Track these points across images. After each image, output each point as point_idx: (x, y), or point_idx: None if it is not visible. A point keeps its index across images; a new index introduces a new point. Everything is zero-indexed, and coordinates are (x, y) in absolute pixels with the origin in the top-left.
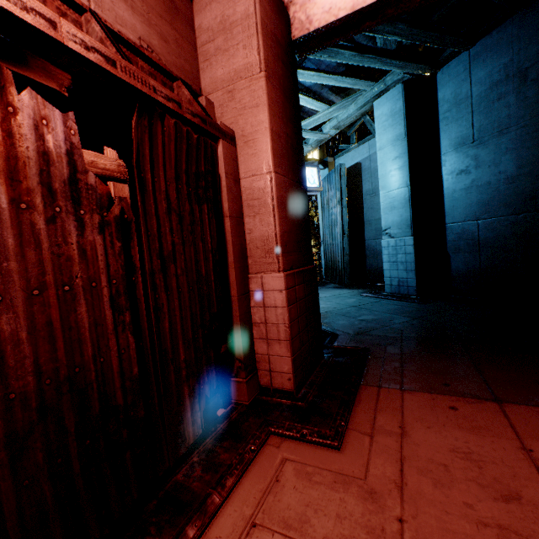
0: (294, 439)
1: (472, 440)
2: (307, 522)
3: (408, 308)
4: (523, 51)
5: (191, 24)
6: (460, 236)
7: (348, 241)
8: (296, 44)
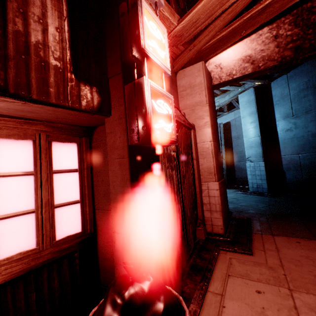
0: (231, 251)
1: (308, 253)
2: (249, 275)
3: (265, 199)
4: (314, 77)
5: (176, 84)
6: (289, 162)
7: (225, 163)
8: (213, 86)
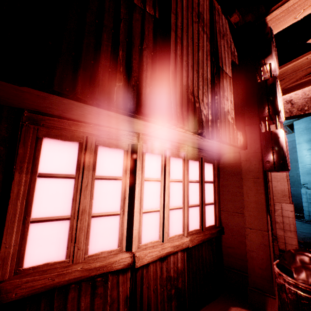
0: None
1: None
2: None
3: None
4: None
5: None
6: None
7: None
8: None
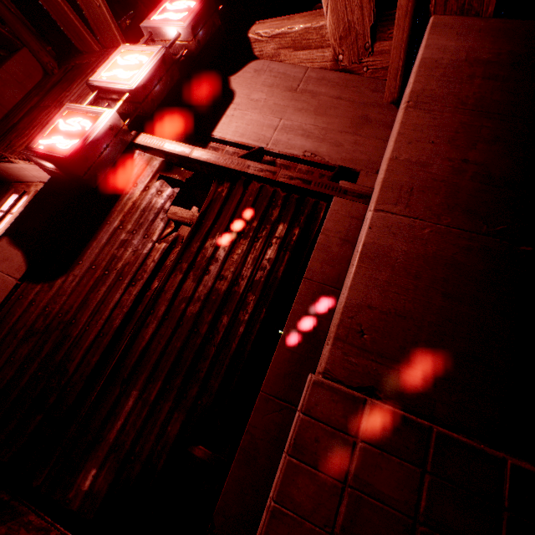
0: None
1: None
2: None
3: None
4: None
5: (389, 125)
6: None
7: None
8: None
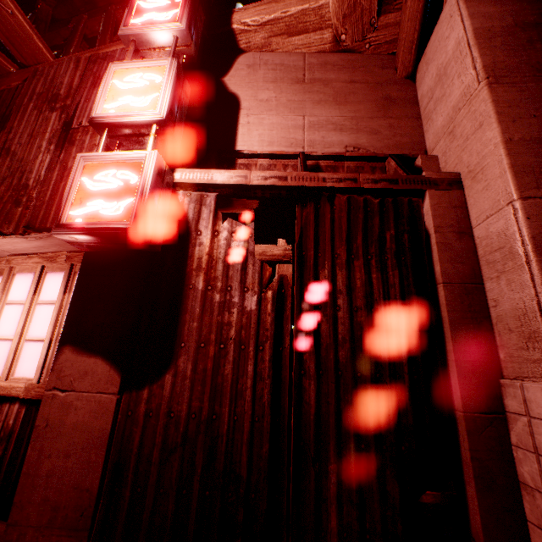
0: None
1: None
2: None
3: None
4: None
5: (413, 101)
6: None
7: None
8: None
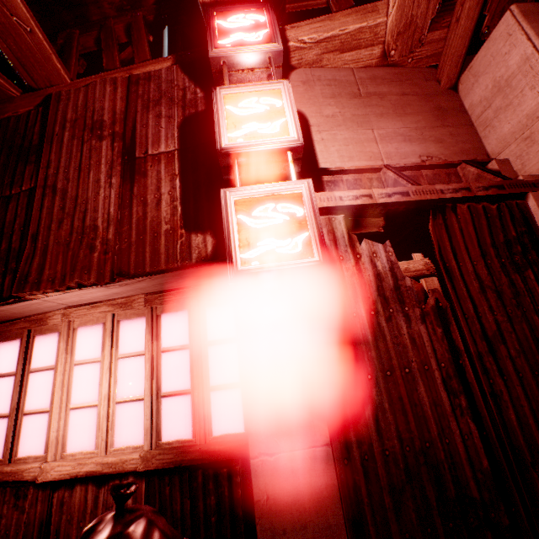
0: None
1: None
2: None
3: None
4: None
5: (461, 110)
6: None
7: None
8: None
